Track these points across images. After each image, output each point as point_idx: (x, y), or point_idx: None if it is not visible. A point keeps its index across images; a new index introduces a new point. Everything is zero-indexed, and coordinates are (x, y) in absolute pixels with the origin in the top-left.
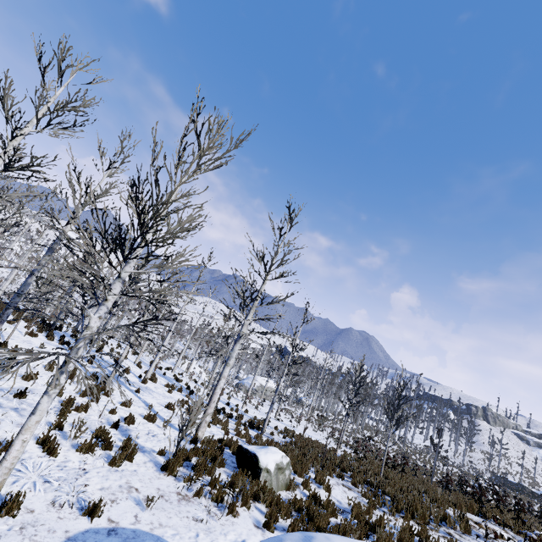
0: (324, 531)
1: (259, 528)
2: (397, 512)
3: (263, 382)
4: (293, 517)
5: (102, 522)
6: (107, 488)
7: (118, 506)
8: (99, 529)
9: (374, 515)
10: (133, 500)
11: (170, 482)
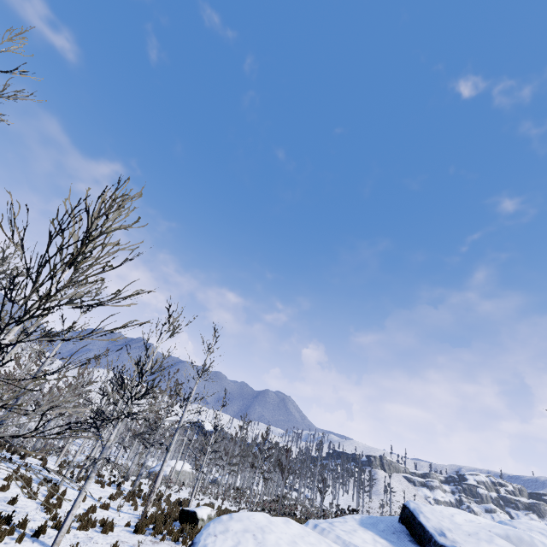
0: None
1: None
2: None
3: (177, 466)
4: None
5: None
6: (110, 543)
7: None
8: None
9: None
10: (128, 546)
11: (143, 537)
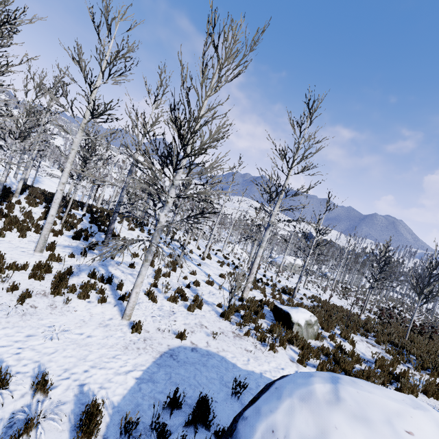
0: (349, 373)
1: (294, 362)
2: (422, 369)
3: (292, 260)
4: (321, 359)
5: (187, 343)
6: (187, 324)
7: (195, 335)
8: (186, 347)
9: (398, 368)
10: (204, 333)
11: (227, 324)
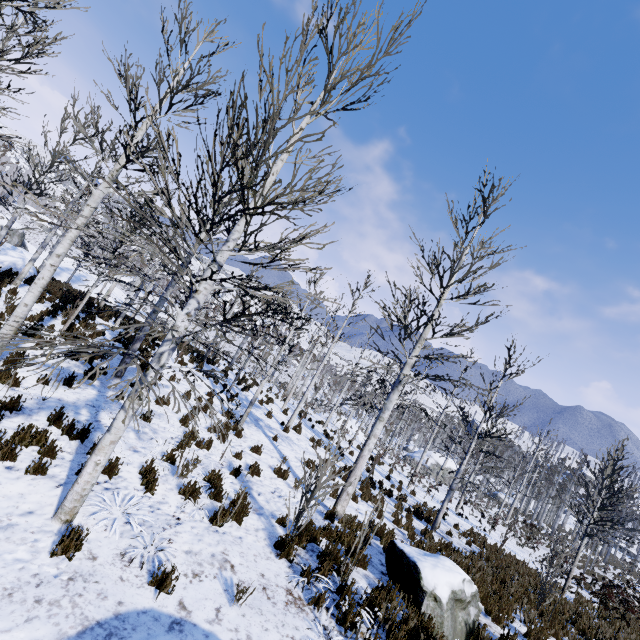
0: None
1: None
2: None
3: (440, 460)
4: None
5: (171, 603)
6: (195, 552)
7: (199, 585)
8: (161, 615)
9: None
10: (222, 583)
11: (282, 569)
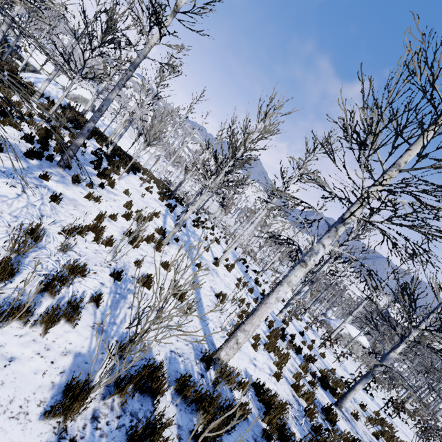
0: None
1: None
2: None
3: (353, 332)
4: None
5: None
6: None
7: None
8: None
9: None
10: None
11: None
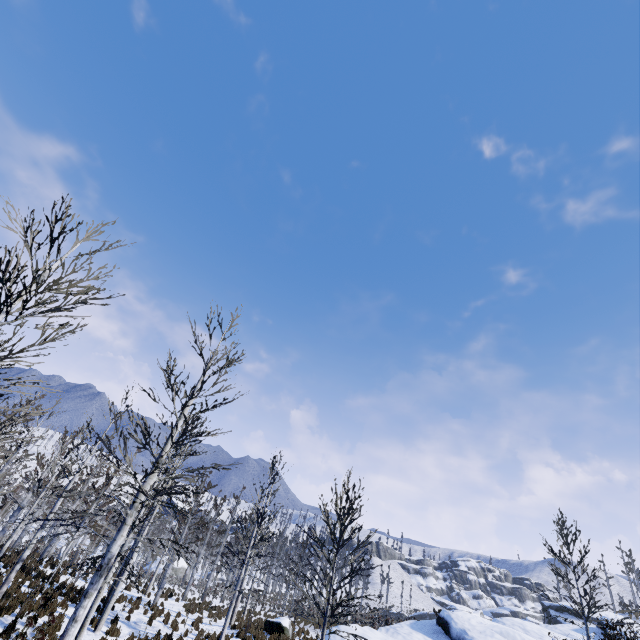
0: None
1: None
2: None
3: (175, 562)
4: None
5: None
6: None
7: None
8: None
9: None
10: None
11: None
